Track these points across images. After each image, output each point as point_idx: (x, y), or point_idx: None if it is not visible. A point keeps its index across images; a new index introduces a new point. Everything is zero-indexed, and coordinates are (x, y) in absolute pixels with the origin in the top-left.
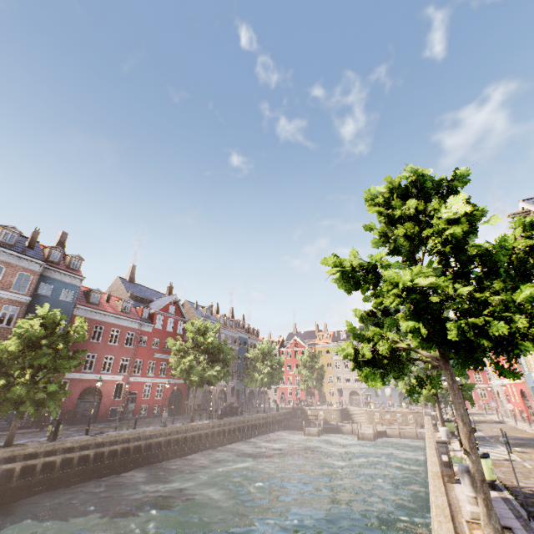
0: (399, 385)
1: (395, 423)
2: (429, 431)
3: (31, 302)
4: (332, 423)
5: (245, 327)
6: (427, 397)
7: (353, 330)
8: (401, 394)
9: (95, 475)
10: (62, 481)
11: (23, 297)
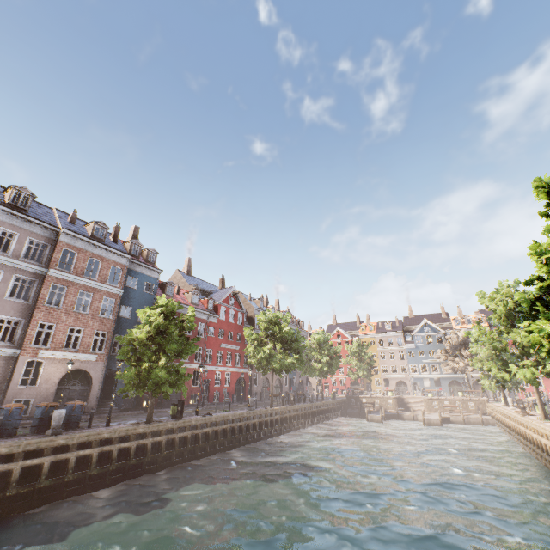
0: (492, 370)
1: (458, 410)
2: (518, 414)
3: (122, 294)
4: (388, 411)
5: (292, 318)
6: (529, 380)
7: (543, 311)
8: (451, 383)
9: (213, 450)
10: (192, 454)
11: (118, 289)
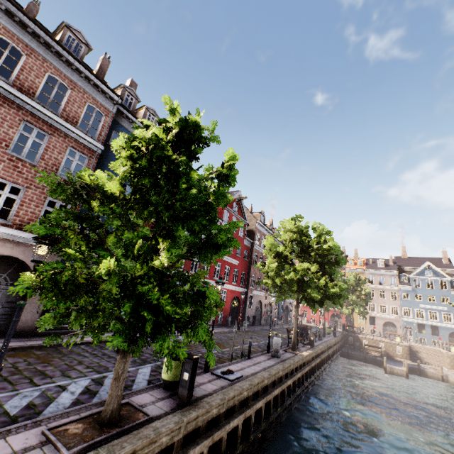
0: None
1: None
2: None
3: (101, 155)
4: (396, 358)
5: None
6: None
7: None
8: (452, 335)
9: None
10: None
11: (93, 142)
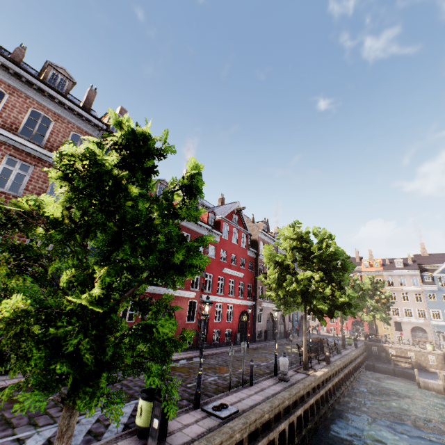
0: None
1: None
2: None
3: None
4: (430, 370)
5: None
6: None
7: None
8: None
9: None
10: None
11: None
